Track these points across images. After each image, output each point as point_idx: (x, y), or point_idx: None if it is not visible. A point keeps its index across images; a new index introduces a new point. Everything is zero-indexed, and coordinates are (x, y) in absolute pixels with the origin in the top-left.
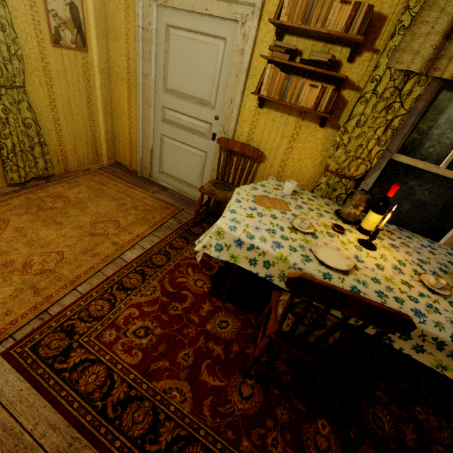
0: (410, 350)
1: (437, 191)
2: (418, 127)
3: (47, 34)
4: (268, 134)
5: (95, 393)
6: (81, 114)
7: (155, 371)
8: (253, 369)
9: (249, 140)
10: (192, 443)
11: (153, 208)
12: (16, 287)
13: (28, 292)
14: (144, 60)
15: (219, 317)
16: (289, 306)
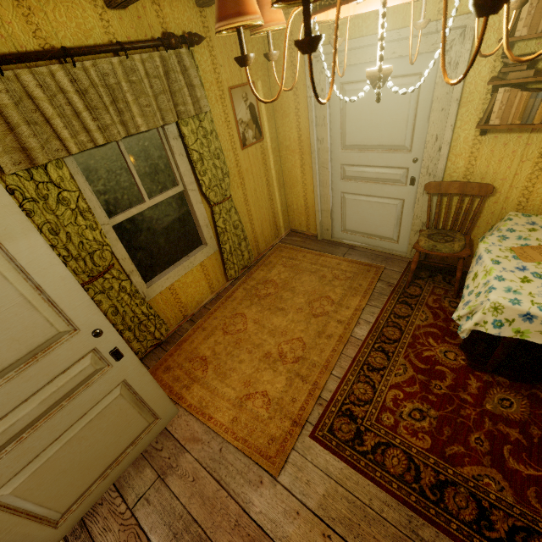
0: None
1: None
2: None
3: (237, 142)
4: (498, 162)
5: (405, 476)
6: (263, 198)
7: (452, 456)
8: None
9: (467, 175)
10: (535, 535)
11: (353, 274)
12: (286, 376)
13: (297, 380)
14: (317, 126)
15: (495, 394)
16: None
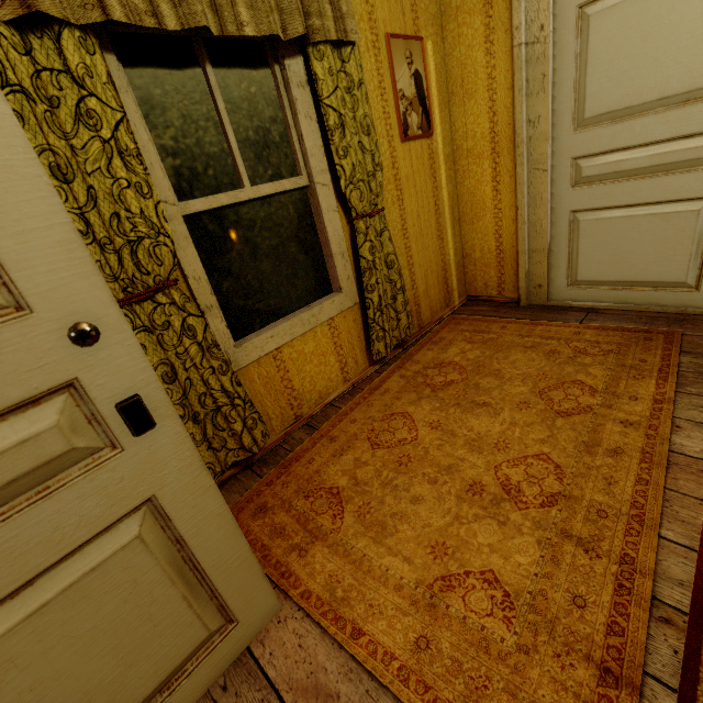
0: None
1: None
2: None
3: (395, 127)
4: None
5: None
6: (430, 233)
7: None
8: None
9: None
10: None
11: (617, 345)
12: (535, 537)
13: (570, 548)
14: (528, 98)
15: None
16: None
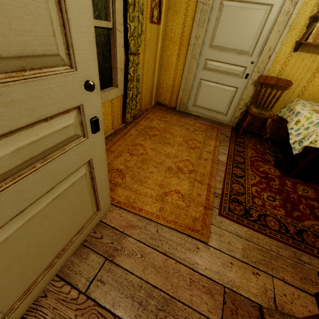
0: None
1: None
2: None
3: (148, 14)
4: (296, 70)
5: (281, 230)
6: (150, 70)
7: (297, 217)
8: None
9: (278, 75)
10: None
11: (205, 129)
12: (188, 181)
13: (196, 183)
14: (197, 26)
15: (299, 187)
16: None
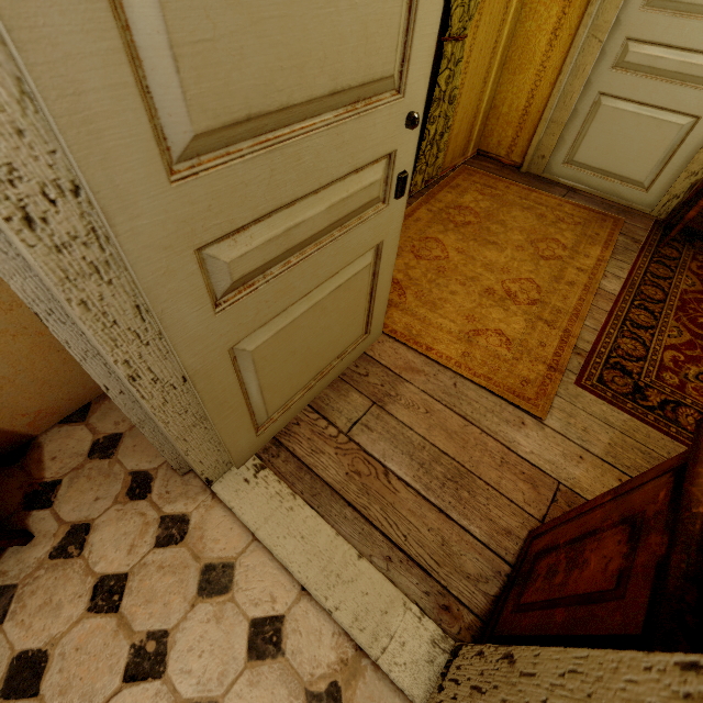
0: None
1: None
2: None
3: None
4: None
5: None
6: (480, 73)
7: None
8: None
9: None
10: None
11: (584, 220)
12: (523, 318)
13: (541, 324)
14: None
15: None
16: None
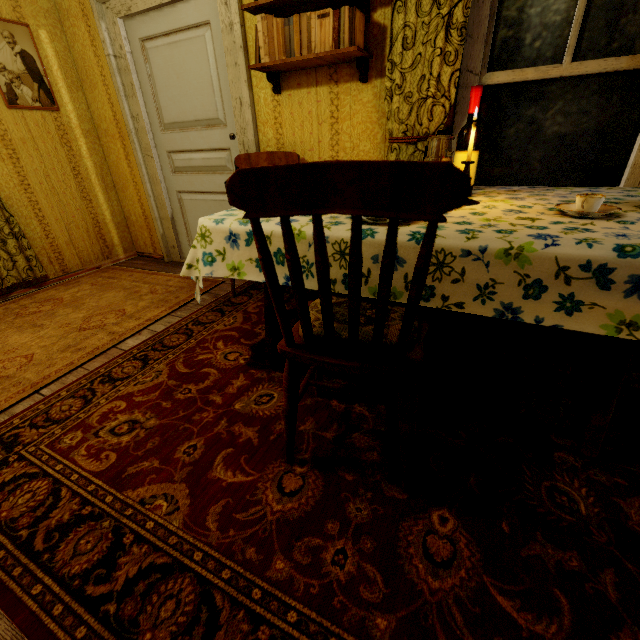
0: (555, 314)
1: (576, 107)
2: (504, 18)
3: None
4: (301, 128)
5: (22, 519)
6: (70, 193)
7: (133, 475)
8: (308, 451)
9: (280, 148)
10: (176, 575)
11: (178, 288)
12: None
13: None
14: (128, 98)
15: (258, 391)
16: (264, 255)
